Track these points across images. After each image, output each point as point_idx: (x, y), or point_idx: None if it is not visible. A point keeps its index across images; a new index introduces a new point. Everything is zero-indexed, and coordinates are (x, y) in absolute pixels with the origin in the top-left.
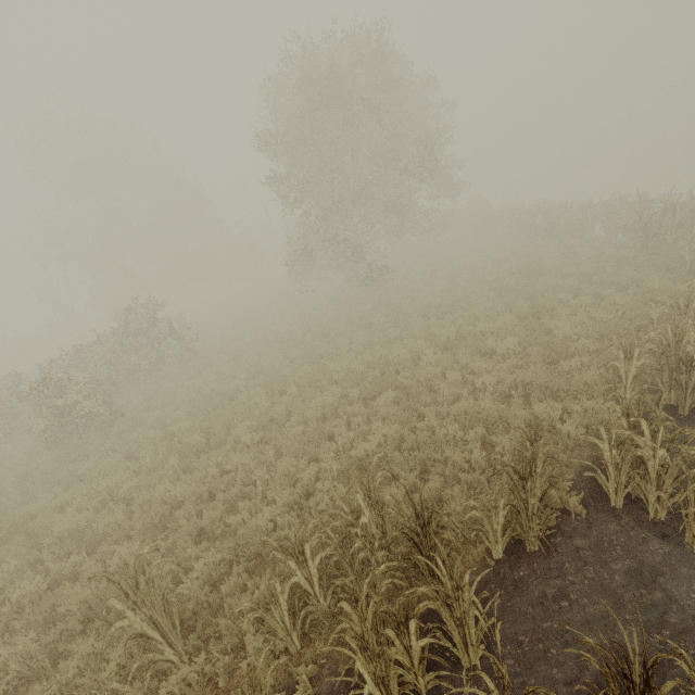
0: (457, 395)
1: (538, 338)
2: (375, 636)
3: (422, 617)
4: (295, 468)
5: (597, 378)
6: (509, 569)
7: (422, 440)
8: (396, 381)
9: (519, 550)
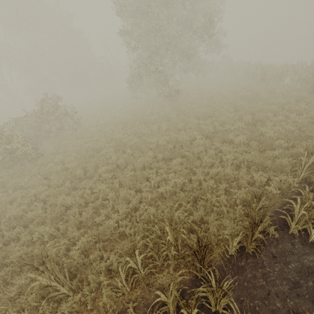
0: (212, 163)
1: (255, 136)
2: (172, 307)
3: (191, 281)
4: (129, 194)
5: (288, 163)
6: (236, 260)
7: (195, 187)
8: (182, 152)
9: (242, 250)
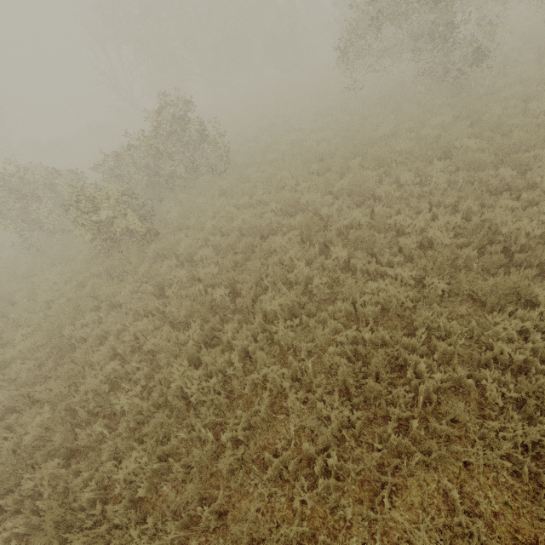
0: None
1: None
2: None
3: None
4: (346, 418)
5: None
6: None
7: None
8: (521, 286)
9: None
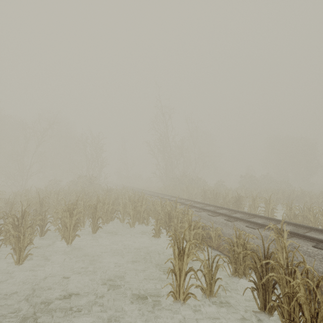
0: None
1: None
2: None
3: None
4: None
5: None
6: None
7: None
8: None
9: None
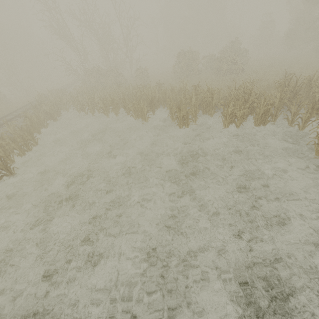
0: None
1: None
2: None
3: None
4: None
5: None
6: None
7: None
8: None
9: None
